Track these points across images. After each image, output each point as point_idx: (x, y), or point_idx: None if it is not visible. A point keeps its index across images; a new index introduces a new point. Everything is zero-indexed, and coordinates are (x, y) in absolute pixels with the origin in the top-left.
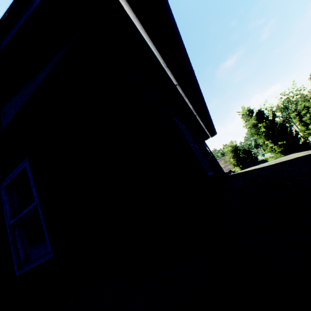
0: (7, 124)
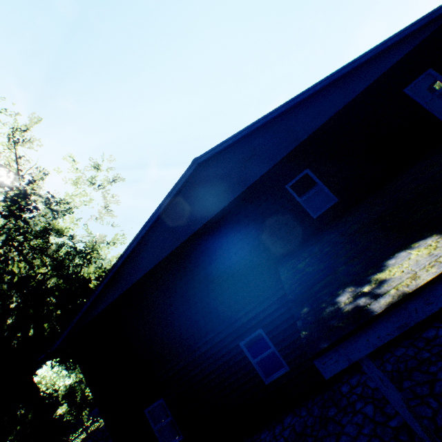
0: (398, 60)
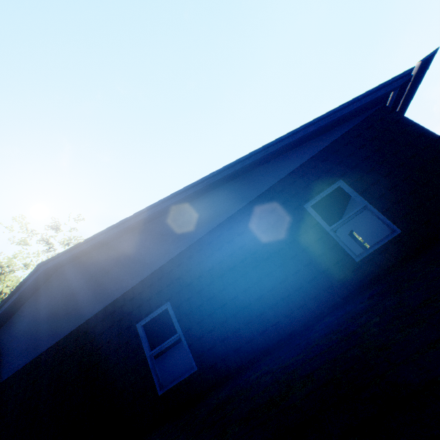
0: (300, 164)
